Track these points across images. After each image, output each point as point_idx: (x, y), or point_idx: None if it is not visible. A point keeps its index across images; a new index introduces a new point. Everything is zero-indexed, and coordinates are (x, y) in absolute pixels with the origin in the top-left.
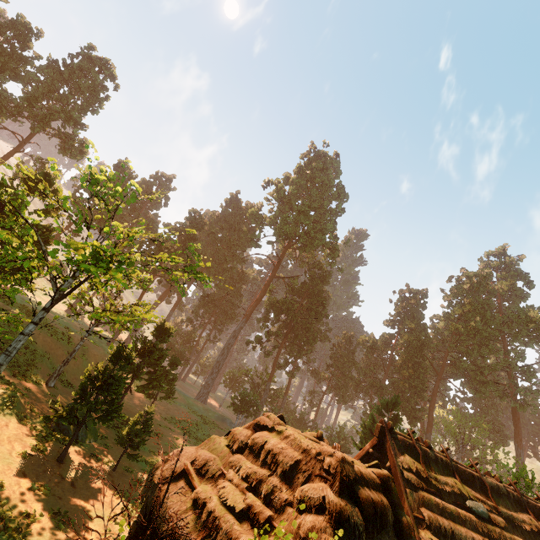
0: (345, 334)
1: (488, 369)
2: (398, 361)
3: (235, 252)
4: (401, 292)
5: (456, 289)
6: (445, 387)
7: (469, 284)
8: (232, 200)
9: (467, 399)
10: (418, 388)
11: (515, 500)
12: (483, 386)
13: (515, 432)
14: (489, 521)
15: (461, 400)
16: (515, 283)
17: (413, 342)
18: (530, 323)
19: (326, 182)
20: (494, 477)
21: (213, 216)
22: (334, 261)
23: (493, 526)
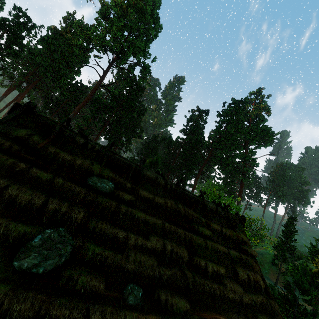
0: (153, 136)
1: (231, 157)
2: (182, 151)
3: (69, 63)
4: (193, 111)
5: (226, 111)
6: (209, 171)
7: (234, 107)
8: (68, 18)
9: (220, 178)
10: (190, 167)
11: (172, 191)
12: (227, 167)
13: (239, 193)
14: (114, 197)
15: (217, 178)
16: (261, 111)
17: (192, 140)
18: (261, 132)
19: (144, 8)
20: (161, 174)
21: (48, 28)
22: (146, 79)
23: (109, 199)
